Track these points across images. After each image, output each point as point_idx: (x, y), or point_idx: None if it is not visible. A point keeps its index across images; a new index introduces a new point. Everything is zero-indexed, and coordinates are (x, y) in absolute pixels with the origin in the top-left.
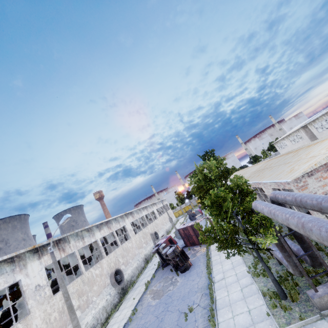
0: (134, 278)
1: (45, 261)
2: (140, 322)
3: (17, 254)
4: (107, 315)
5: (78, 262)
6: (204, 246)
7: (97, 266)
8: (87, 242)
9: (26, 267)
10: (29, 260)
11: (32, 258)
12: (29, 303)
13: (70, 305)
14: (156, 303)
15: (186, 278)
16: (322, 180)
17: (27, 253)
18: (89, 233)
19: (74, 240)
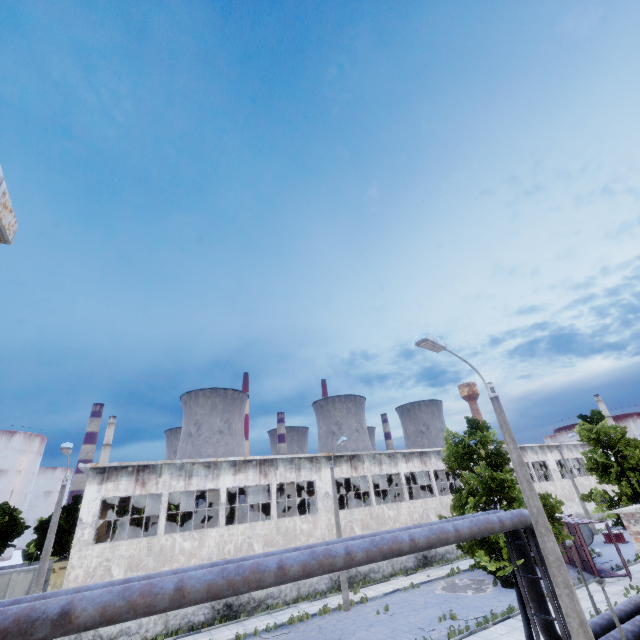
0: (450, 555)
1: (336, 473)
2: (410, 597)
3: (315, 456)
4: (393, 573)
5: (370, 489)
6: (586, 577)
7: (392, 506)
8: (386, 470)
9: (321, 471)
10: (324, 465)
11: (326, 464)
12: (318, 504)
13: (338, 522)
14: (439, 593)
15: (497, 594)
16: None
17: (323, 459)
18: (390, 460)
19: (369, 461)
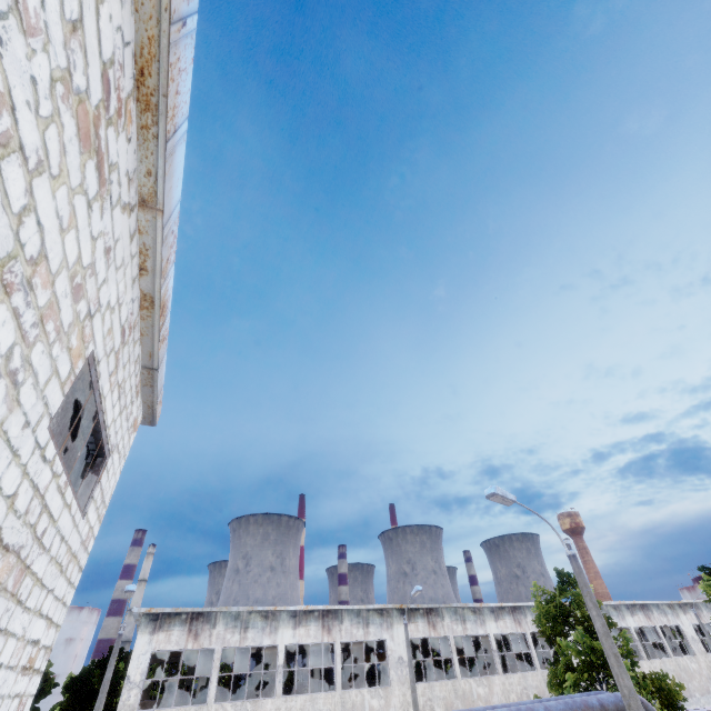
0: None
1: (411, 631)
2: None
3: (386, 607)
4: None
5: (452, 655)
6: None
7: (481, 680)
8: (471, 630)
9: (393, 628)
10: (396, 620)
11: (399, 619)
12: (391, 673)
13: (415, 699)
14: None
15: None
16: None
17: (395, 611)
18: (475, 616)
19: (450, 617)
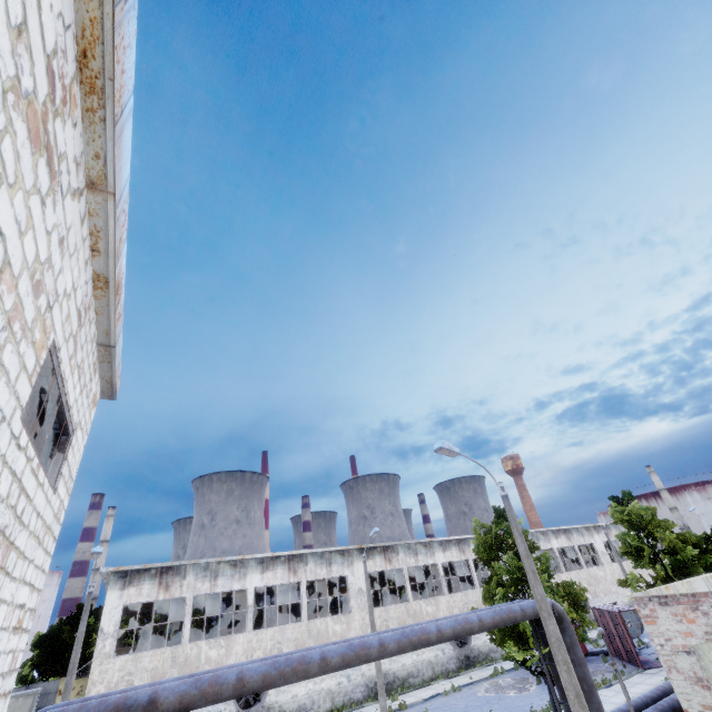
0: (495, 655)
1: (370, 566)
2: (451, 701)
3: (347, 548)
4: (434, 676)
5: (405, 583)
6: (630, 669)
7: (430, 601)
8: (422, 561)
9: (353, 565)
10: (356, 558)
11: (359, 557)
12: (352, 602)
13: (373, 621)
14: (481, 695)
15: (540, 692)
16: (684, 621)
17: (355, 551)
18: (426, 549)
19: (404, 552)
